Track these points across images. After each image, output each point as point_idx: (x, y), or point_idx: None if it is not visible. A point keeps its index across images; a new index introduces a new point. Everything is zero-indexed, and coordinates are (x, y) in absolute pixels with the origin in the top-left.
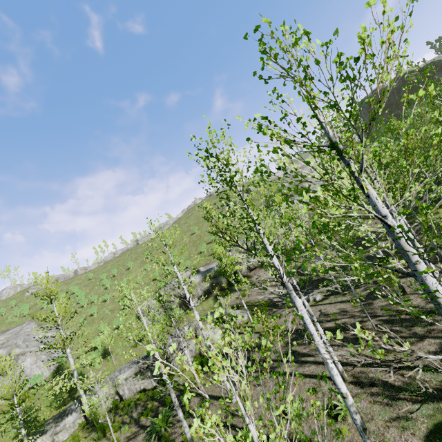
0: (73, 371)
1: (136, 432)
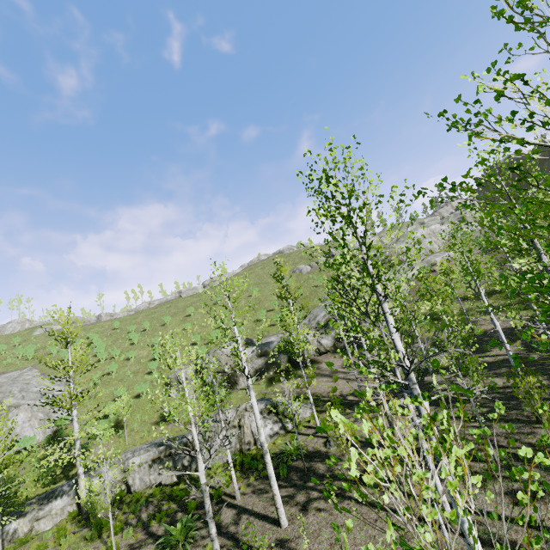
0: (75, 441)
1: (142, 541)
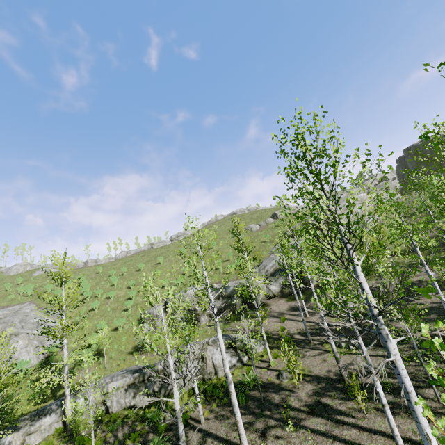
0: (64, 366)
1: None
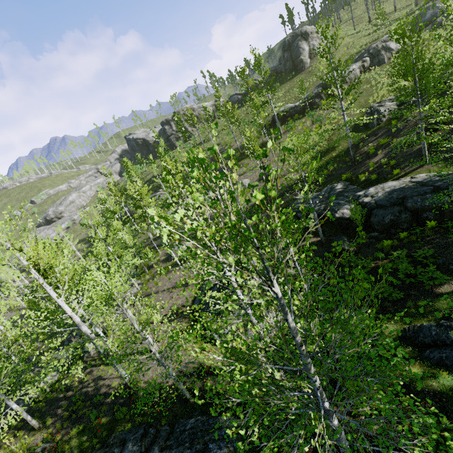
0: None
1: None
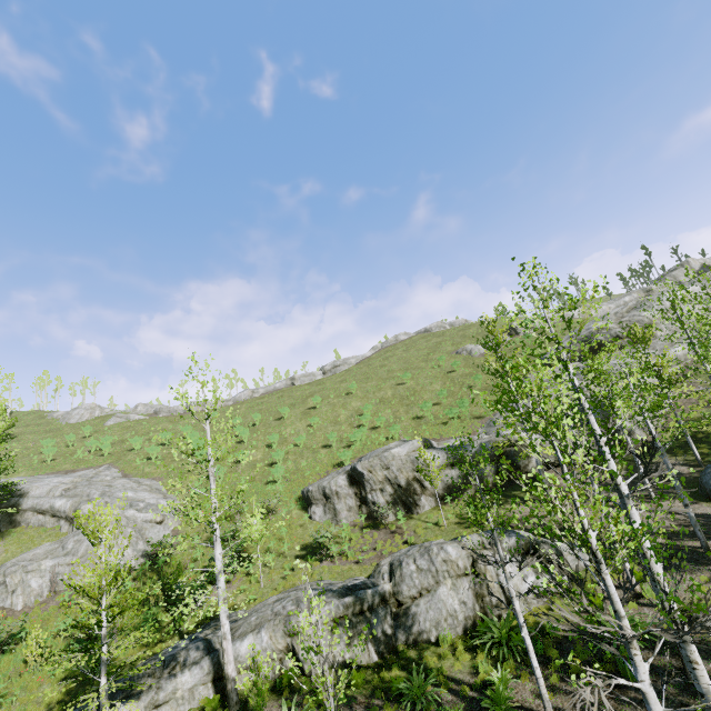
0: (218, 576)
1: None
